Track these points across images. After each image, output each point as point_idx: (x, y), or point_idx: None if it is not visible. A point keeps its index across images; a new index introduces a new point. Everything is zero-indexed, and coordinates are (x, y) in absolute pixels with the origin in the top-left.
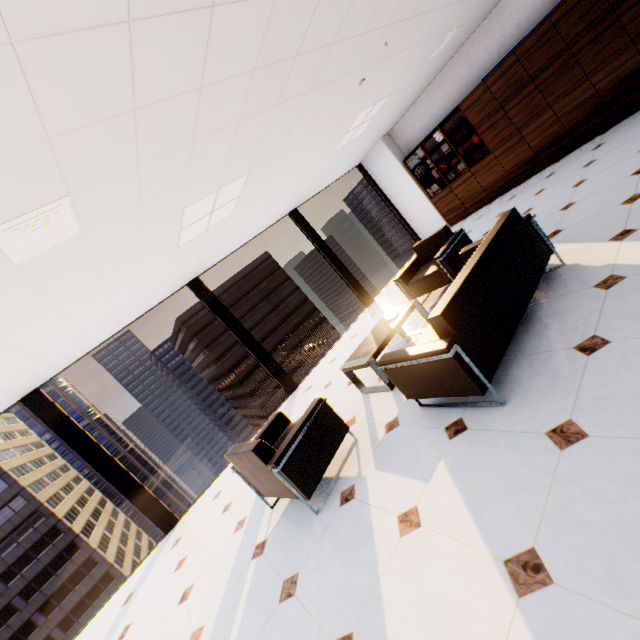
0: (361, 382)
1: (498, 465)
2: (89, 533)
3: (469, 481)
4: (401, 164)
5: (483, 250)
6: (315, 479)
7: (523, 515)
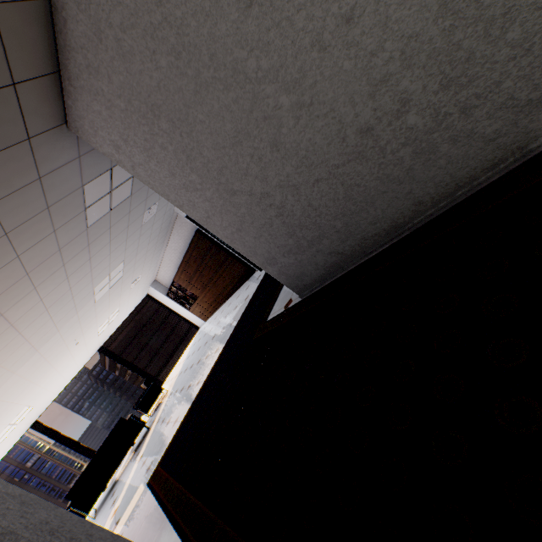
0: None
1: None
2: None
3: None
4: (166, 296)
5: (96, 452)
6: None
7: None
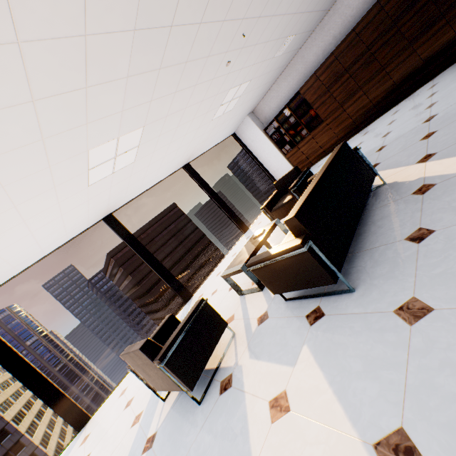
0: (238, 286)
1: (355, 344)
2: (33, 432)
3: (331, 362)
4: (263, 132)
5: (324, 169)
6: (197, 371)
7: (386, 392)
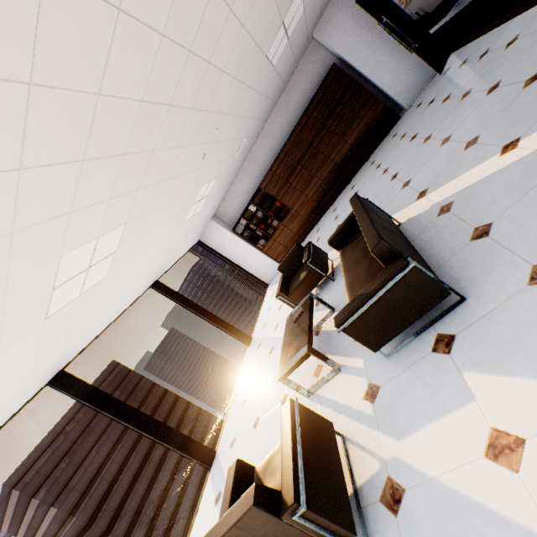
0: (301, 386)
1: (523, 330)
2: None
3: (515, 362)
4: (232, 232)
5: (363, 209)
6: (344, 501)
7: None
